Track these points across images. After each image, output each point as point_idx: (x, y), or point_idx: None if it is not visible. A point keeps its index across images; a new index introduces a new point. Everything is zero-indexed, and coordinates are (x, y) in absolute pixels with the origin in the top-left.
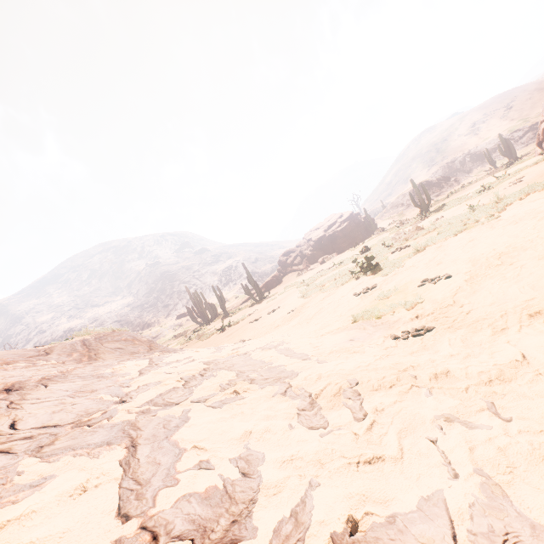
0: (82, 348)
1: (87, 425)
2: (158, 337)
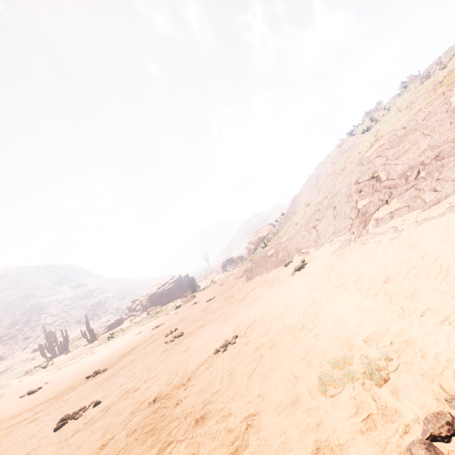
0: None
1: None
2: (6, 372)
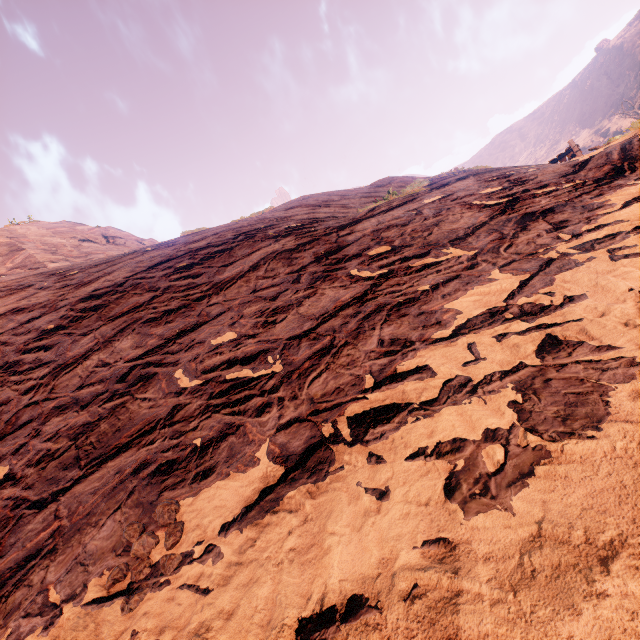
0: (617, 157)
1: (530, 257)
2: None
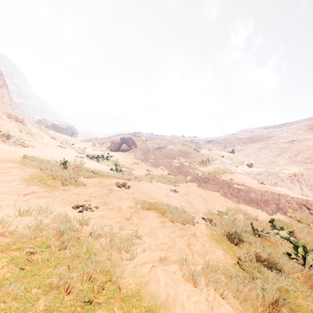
0: None
1: None
2: None
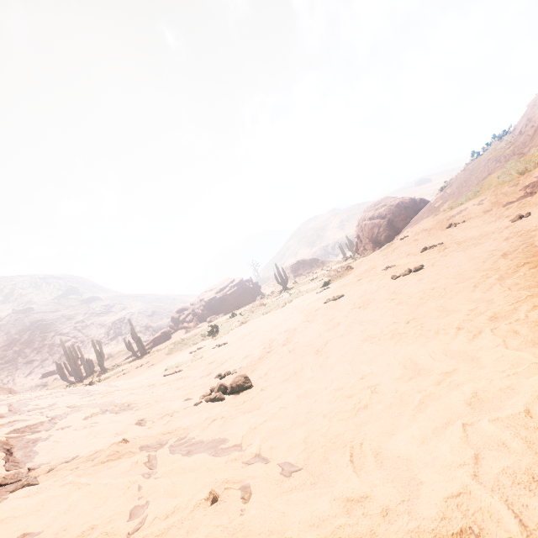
0: None
1: None
2: None
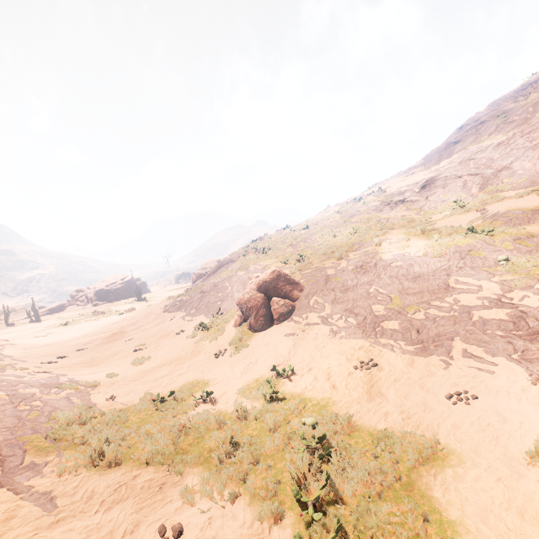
0: None
1: None
2: None
